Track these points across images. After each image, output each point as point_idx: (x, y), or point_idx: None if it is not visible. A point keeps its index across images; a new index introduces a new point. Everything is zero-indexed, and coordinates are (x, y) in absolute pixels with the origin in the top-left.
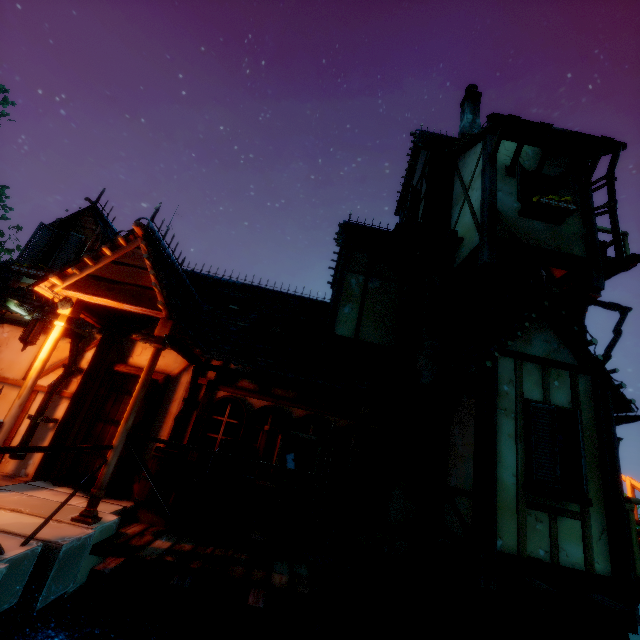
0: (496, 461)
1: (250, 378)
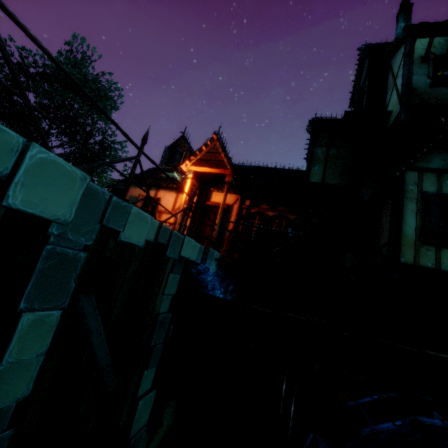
0: (402, 222)
1: (266, 201)
